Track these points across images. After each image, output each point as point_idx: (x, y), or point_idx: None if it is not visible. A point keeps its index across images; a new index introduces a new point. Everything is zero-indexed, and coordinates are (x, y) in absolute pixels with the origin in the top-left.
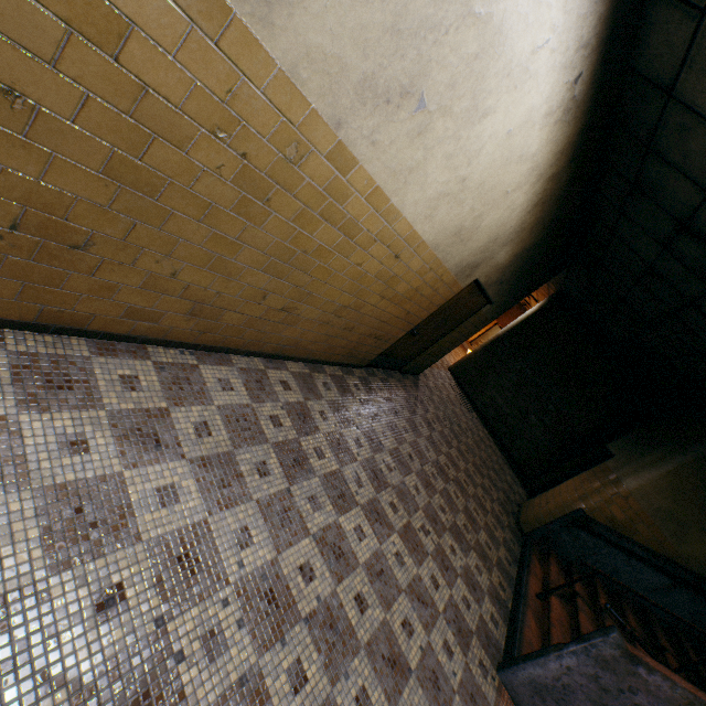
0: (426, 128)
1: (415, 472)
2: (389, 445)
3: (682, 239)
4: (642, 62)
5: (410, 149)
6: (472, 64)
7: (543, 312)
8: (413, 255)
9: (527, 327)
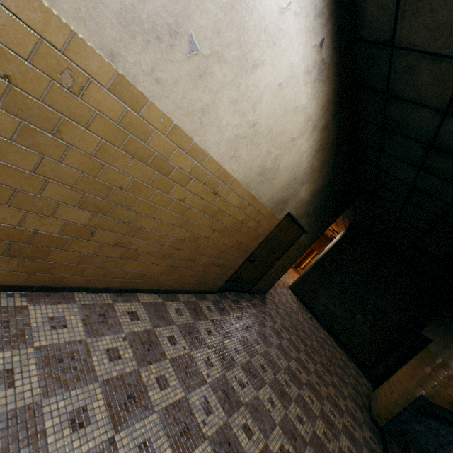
0: (205, 71)
1: (268, 383)
2: (241, 359)
3: (432, 157)
4: (365, 31)
5: (196, 91)
6: (230, 14)
7: (345, 238)
8: (229, 191)
9: (337, 249)
